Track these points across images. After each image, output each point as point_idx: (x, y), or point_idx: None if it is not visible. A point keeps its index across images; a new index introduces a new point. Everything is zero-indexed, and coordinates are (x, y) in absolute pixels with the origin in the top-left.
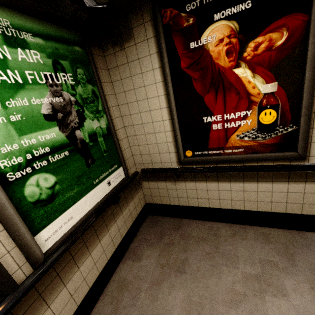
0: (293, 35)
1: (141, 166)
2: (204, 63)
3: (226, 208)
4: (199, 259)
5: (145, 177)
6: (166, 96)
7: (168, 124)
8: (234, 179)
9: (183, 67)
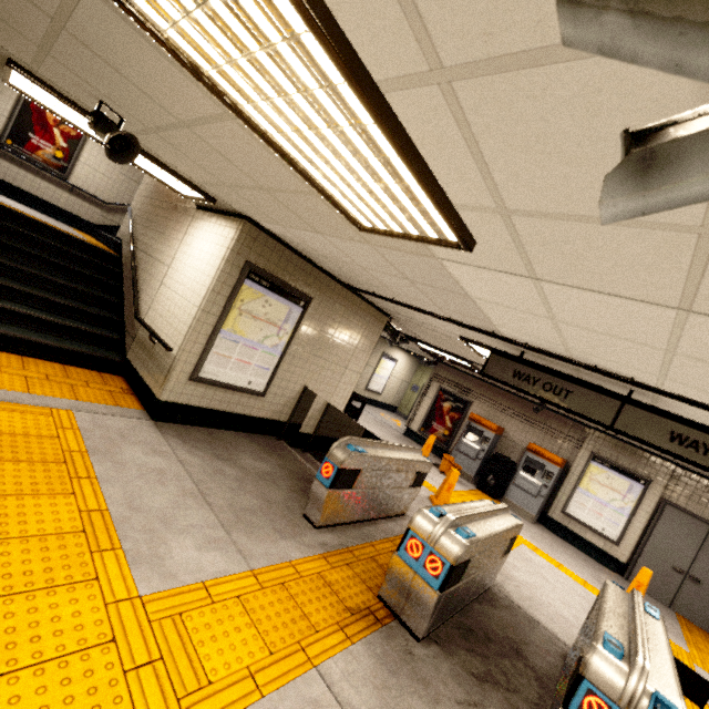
0: (78, 136)
1: None
2: (42, 115)
3: (16, 186)
4: None
5: None
6: (13, 108)
7: (5, 120)
8: (30, 173)
9: (32, 107)
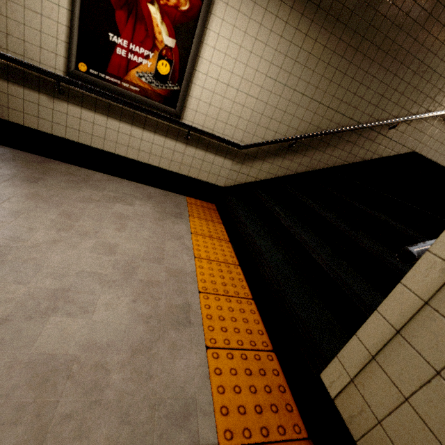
0: (192, 10)
1: (1, 52)
2: None
3: (109, 152)
4: (61, 181)
5: (5, 74)
6: None
7: (65, 15)
8: (124, 120)
9: None
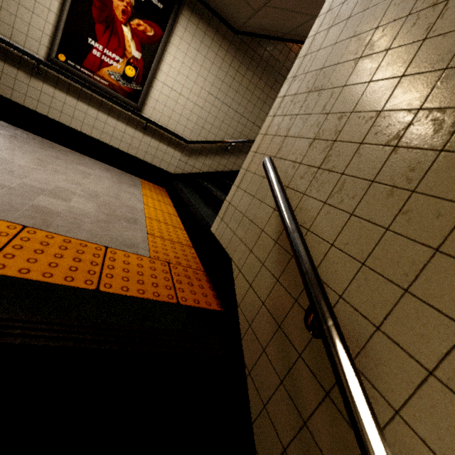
0: (155, 37)
1: None
2: (106, 2)
3: (75, 129)
4: (30, 142)
5: None
6: None
7: (54, 17)
8: (92, 105)
9: None
